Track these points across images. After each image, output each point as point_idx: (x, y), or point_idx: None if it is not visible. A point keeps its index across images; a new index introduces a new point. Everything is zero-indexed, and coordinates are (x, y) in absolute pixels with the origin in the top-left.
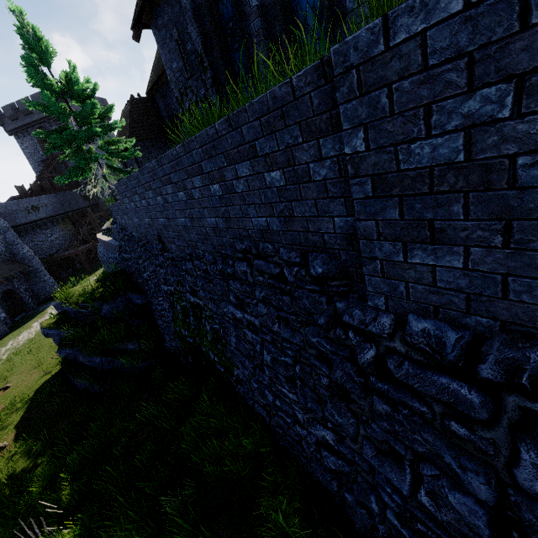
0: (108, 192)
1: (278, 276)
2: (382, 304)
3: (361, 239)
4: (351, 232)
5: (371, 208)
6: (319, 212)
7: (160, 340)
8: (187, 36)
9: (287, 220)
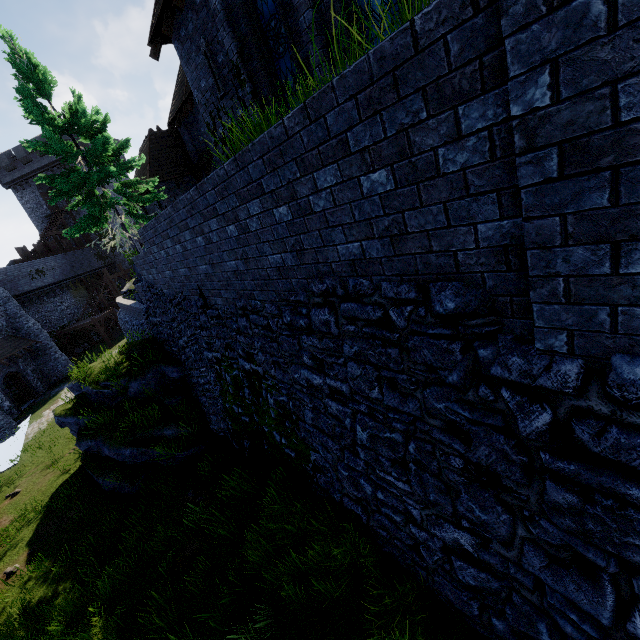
0: (128, 244)
1: (380, 321)
2: (561, 345)
3: (529, 248)
4: (507, 242)
5: (553, 196)
6: (451, 220)
7: (205, 421)
8: (217, 46)
9: (394, 241)
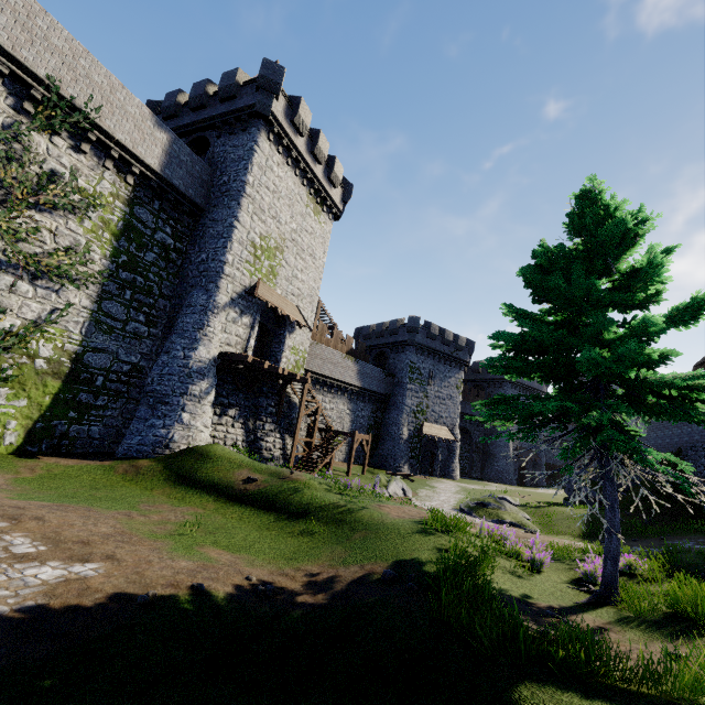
0: None
1: (696, 450)
2: None
3: None
4: None
5: None
6: None
7: None
8: None
9: (701, 437)
